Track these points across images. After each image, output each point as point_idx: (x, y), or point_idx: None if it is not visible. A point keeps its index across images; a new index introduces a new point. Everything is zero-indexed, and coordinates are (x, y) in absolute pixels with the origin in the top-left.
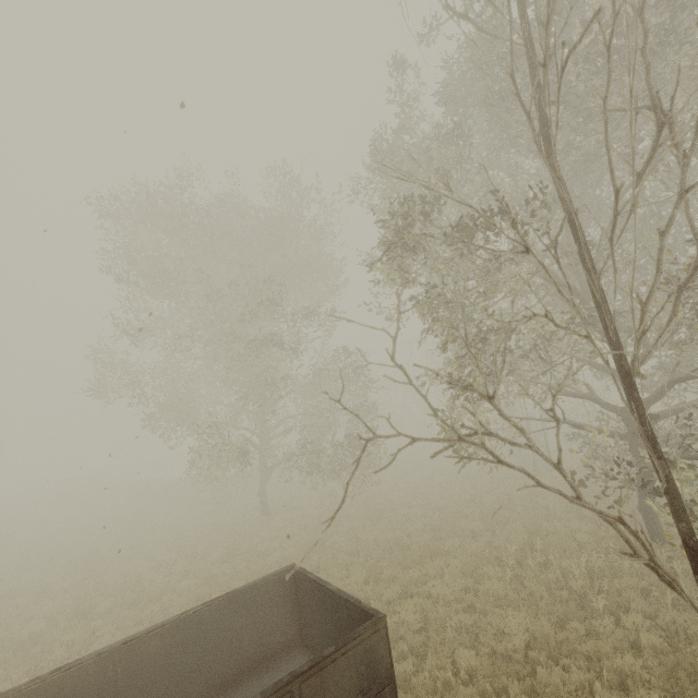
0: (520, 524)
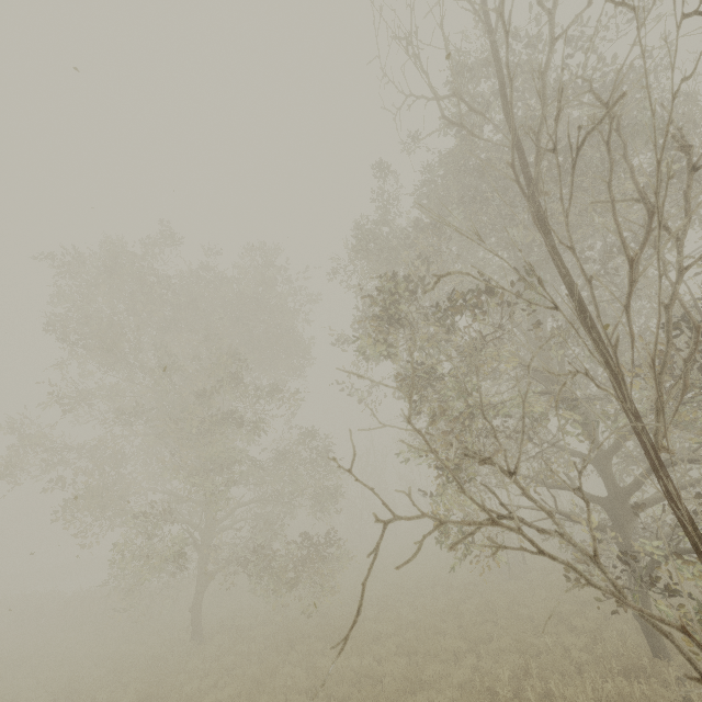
0: (508, 640)
